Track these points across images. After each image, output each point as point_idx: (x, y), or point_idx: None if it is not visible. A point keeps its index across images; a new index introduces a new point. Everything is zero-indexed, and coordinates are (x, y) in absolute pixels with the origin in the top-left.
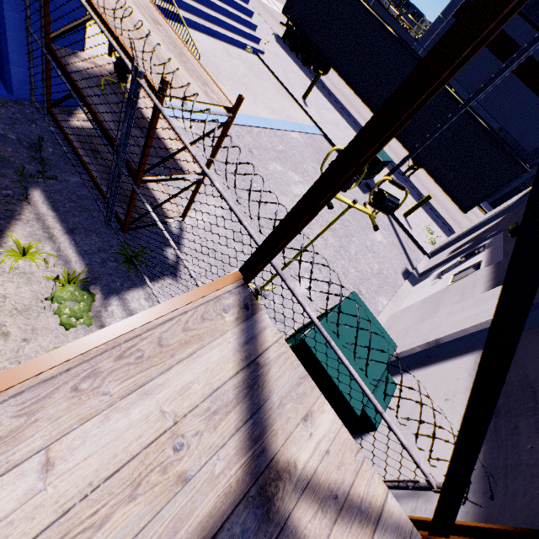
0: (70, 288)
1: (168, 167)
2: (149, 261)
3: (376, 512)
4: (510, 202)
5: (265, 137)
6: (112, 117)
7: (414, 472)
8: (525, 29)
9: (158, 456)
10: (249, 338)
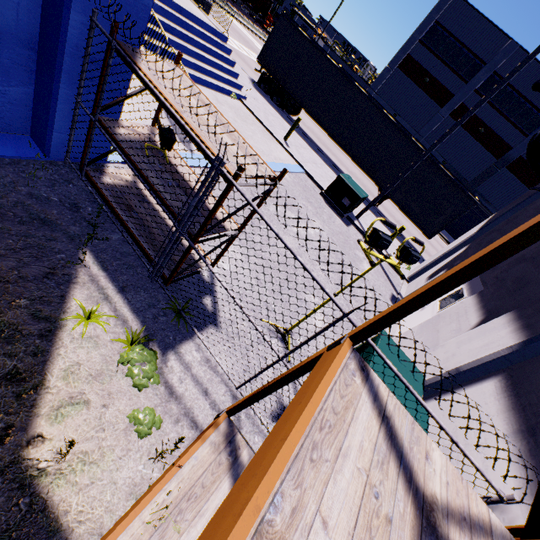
0: (138, 349)
1: (245, 239)
2: (204, 315)
3: (488, 526)
4: (472, 233)
5: (261, 179)
6: (161, 182)
7: (487, 490)
8: (456, 81)
9: (370, 505)
10: (374, 395)
